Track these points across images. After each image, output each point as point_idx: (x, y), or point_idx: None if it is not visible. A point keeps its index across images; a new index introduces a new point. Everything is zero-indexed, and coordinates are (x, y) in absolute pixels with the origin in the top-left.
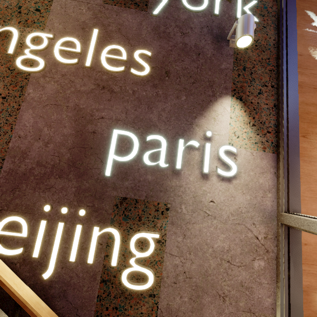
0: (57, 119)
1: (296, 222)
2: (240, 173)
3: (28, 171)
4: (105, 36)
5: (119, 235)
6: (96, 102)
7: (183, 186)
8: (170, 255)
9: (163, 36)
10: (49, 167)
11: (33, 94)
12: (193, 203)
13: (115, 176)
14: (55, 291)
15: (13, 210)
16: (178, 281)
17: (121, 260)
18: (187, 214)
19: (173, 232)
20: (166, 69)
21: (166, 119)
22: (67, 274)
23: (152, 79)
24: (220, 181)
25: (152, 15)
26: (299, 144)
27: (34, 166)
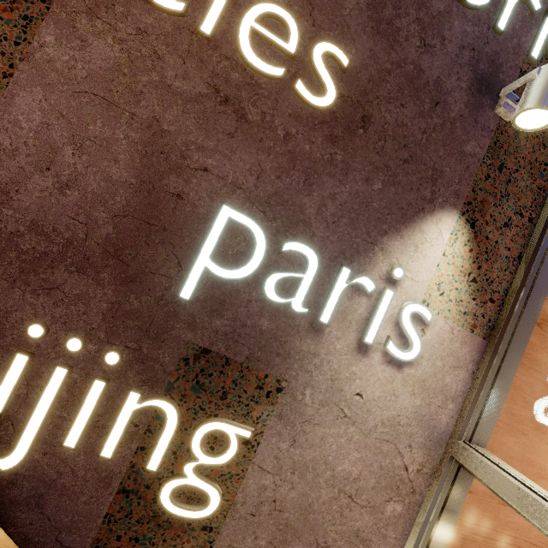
0: (101, 135)
1: (482, 470)
2: (422, 358)
3: (5, 236)
4: None
5: (176, 417)
6: (201, 129)
7: (319, 356)
8: (258, 469)
9: (384, 31)
10: (58, 241)
11: (55, 50)
12: (328, 391)
13: (200, 302)
14: (20, 493)
15: None
16: (259, 513)
17: (167, 461)
18: (312, 406)
19: (276, 431)
20: (365, 110)
21: (332, 218)
22: (52, 467)
23: (333, 121)
24: (384, 362)
25: None
26: (529, 338)
27: (22, 229)
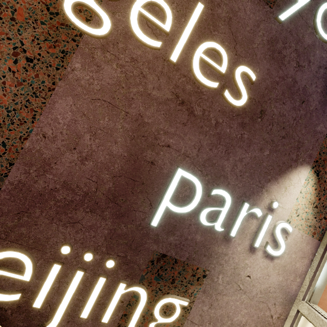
0: (107, 126)
1: (320, 323)
2: (285, 253)
3: (48, 191)
4: (209, 21)
5: (146, 296)
6: (167, 121)
7: (228, 255)
8: (190, 323)
9: (276, 57)
10: (79, 193)
11: (81, 73)
12: (231, 275)
13: (161, 226)
14: None
15: (14, 241)
16: None
17: (139, 321)
18: (222, 284)
19: (201, 300)
20: (262, 107)
21: (240, 173)
22: None
23: (244, 114)
24: (264, 257)
25: (277, 18)
26: None
27: (58, 186)
